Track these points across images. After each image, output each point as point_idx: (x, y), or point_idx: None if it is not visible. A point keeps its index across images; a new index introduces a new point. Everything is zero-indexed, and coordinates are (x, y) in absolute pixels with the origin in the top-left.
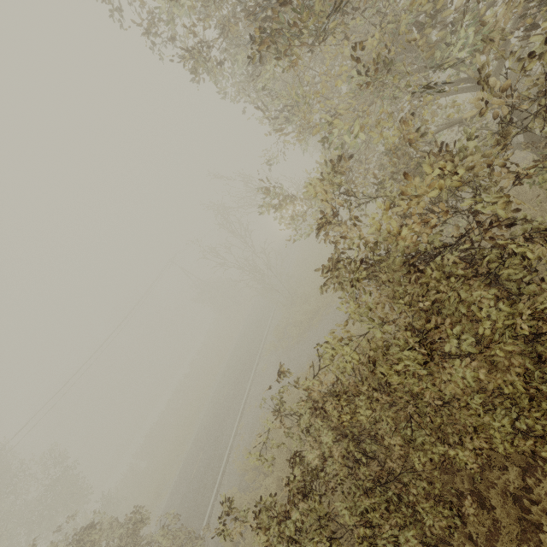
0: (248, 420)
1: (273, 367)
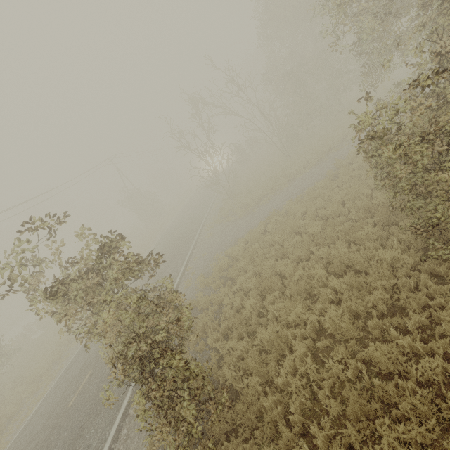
0: (197, 264)
1: (220, 232)
